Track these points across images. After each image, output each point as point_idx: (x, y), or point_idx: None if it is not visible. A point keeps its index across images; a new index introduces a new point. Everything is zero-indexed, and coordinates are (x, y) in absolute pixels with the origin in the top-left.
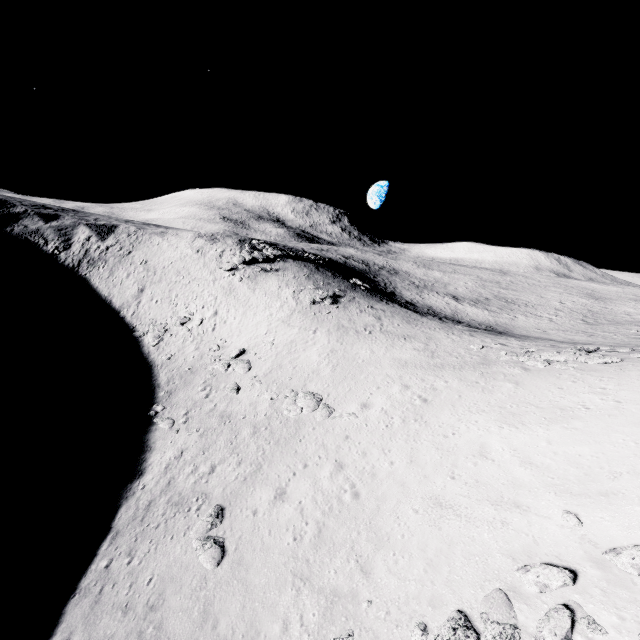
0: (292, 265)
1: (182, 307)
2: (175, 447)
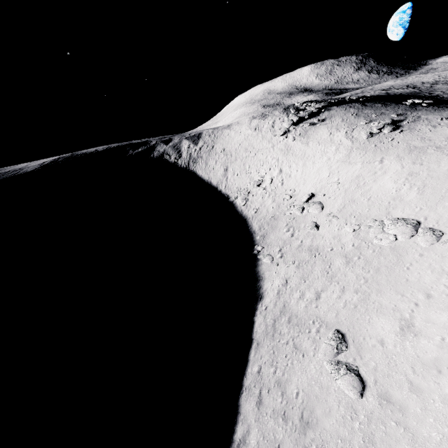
0: (337, 111)
1: (255, 173)
2: (279, 277)
